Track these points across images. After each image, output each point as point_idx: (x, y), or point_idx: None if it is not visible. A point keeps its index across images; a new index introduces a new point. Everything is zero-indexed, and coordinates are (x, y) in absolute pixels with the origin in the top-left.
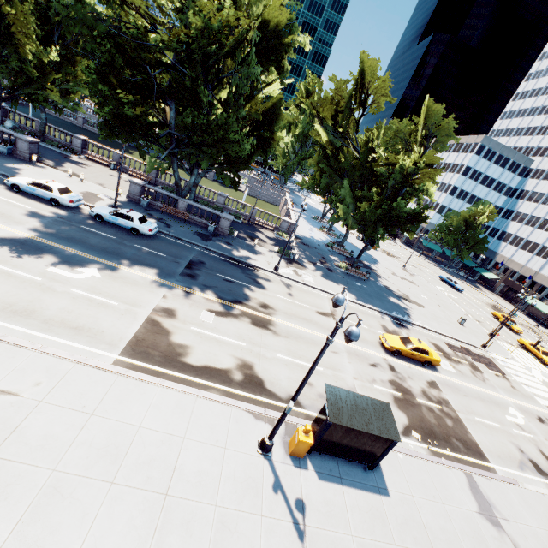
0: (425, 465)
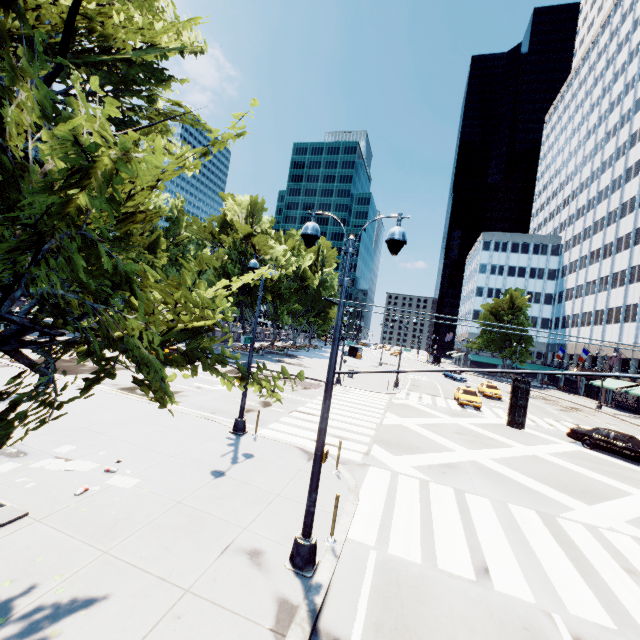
0: None
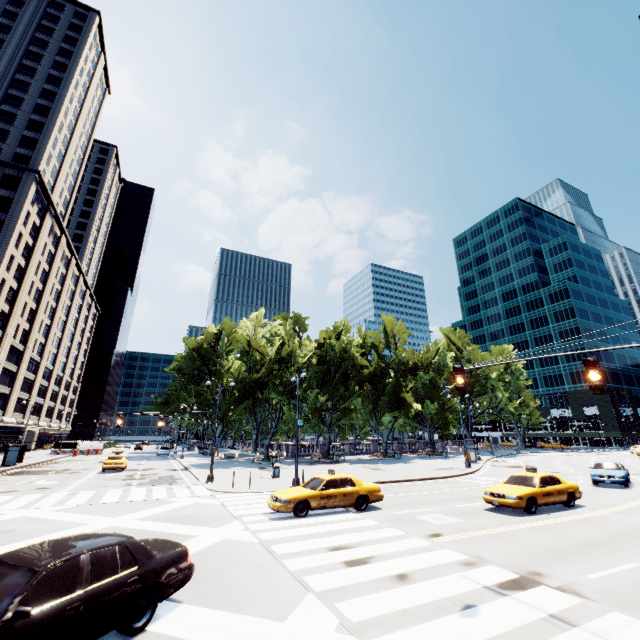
0: None
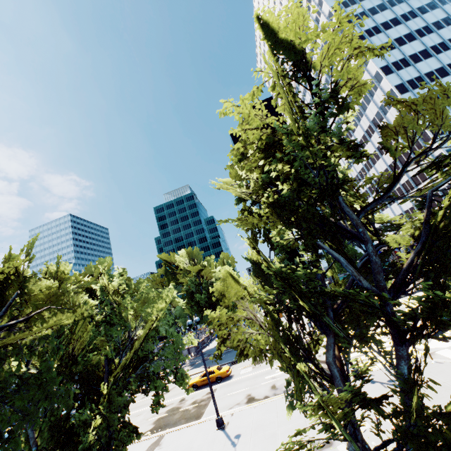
0: (128, 447)
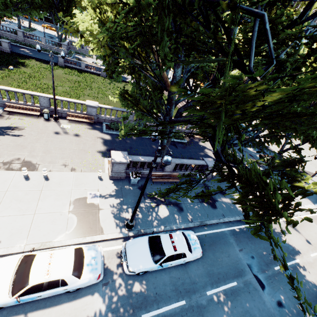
0: None
